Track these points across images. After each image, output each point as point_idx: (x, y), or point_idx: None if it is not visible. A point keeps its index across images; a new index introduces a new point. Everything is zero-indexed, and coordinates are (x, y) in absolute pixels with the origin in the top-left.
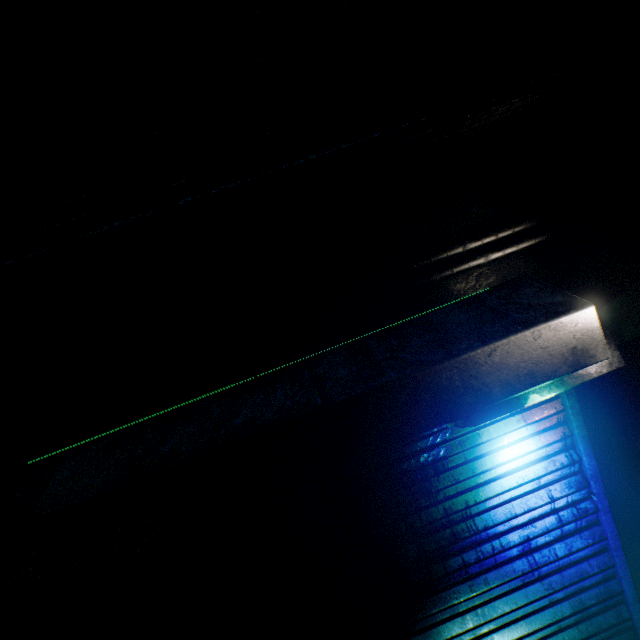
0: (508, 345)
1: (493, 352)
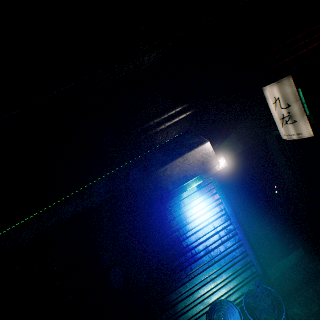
0: (173, 165)
1: (166, 170)
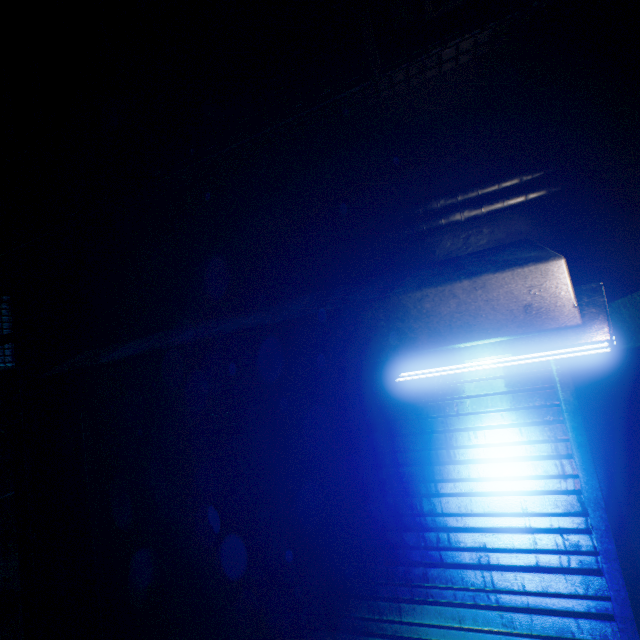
0: (443, 292)
1: (425, 297)
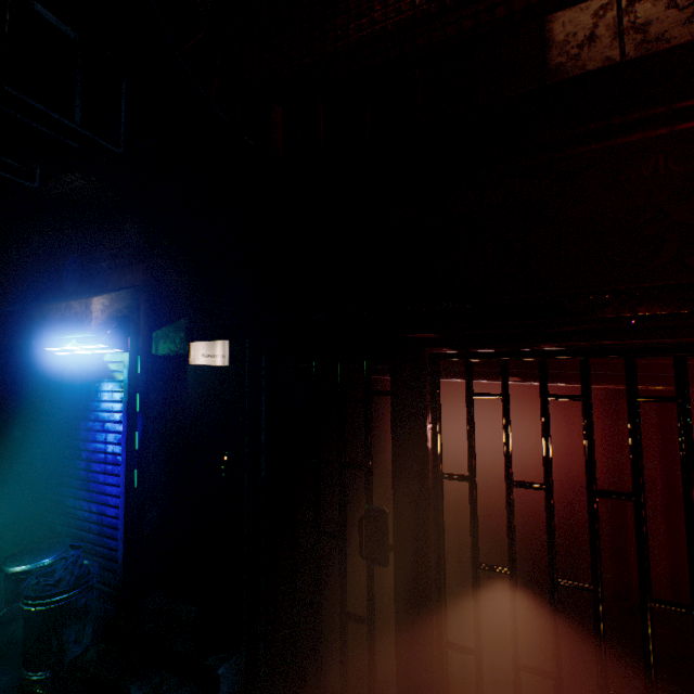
0: (59, 307)
1: (54, 309)
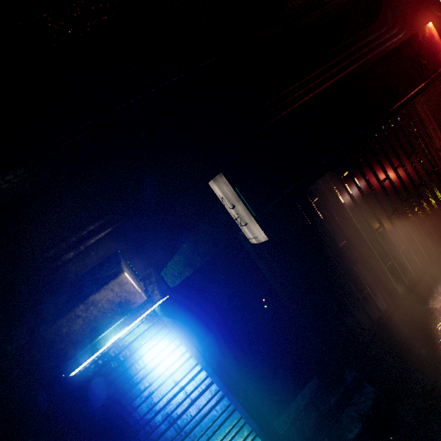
0: (71, 317)
1: (61, 326)
